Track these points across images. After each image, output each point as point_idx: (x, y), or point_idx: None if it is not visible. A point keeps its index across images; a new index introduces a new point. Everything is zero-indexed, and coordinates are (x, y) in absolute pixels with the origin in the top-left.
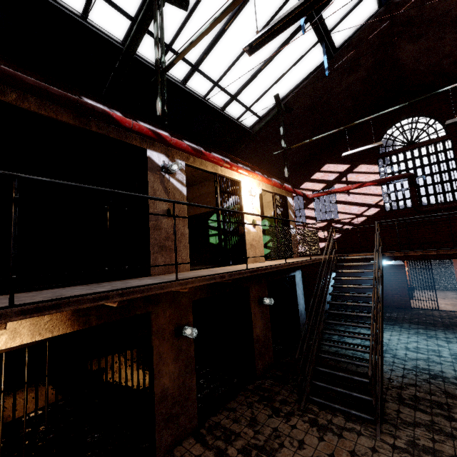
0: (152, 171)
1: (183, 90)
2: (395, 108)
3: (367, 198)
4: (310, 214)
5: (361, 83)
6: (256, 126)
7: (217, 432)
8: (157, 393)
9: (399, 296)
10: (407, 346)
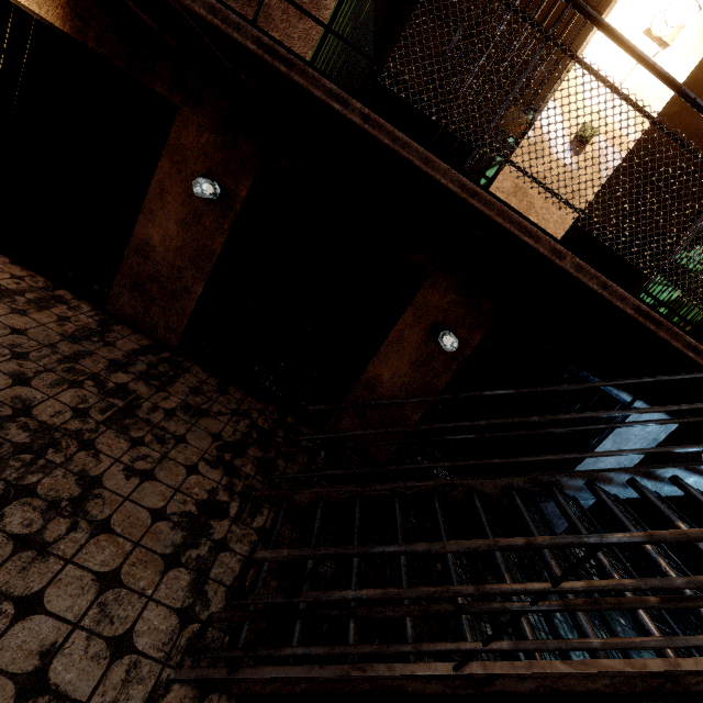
0: None
1: None
2: None
3: None
4: None
5: None
6: None
7: (165, 367)
8: (137, 235)
9: None
10: None
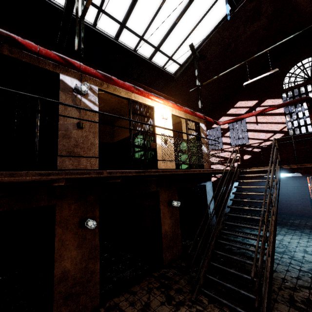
0: (64, 91)
1: (115, 43)
2: (290, 38)
3: (273, 126)
4: (226, 141)
5: (264, 30)
6: (178, 72)
7: None
8: (57, 274)
9: (302, 206)
10: (305, 249)
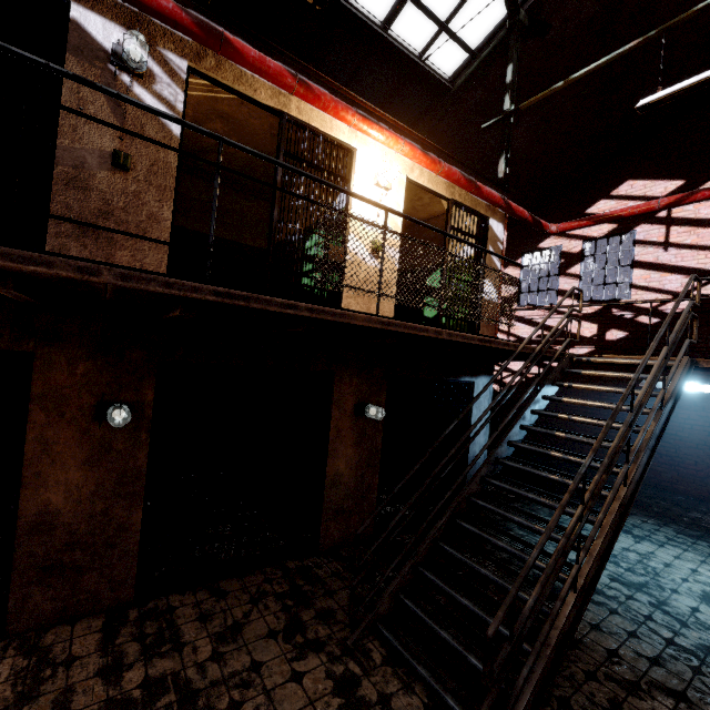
0: (80, 56)
1: None
2: None
3: None
4: (568, 287)
5: None
6: (463, 73)
7: (151, 625)
8: (26, 513)
9: None
10: (709, 593)
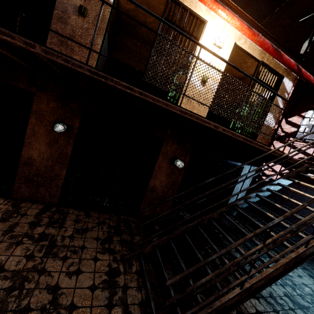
0: None
1: None
2: None
3: None
4: None
5: None
6: None
7: (57, 215)
8: (24, 156)
9: None
10: None
